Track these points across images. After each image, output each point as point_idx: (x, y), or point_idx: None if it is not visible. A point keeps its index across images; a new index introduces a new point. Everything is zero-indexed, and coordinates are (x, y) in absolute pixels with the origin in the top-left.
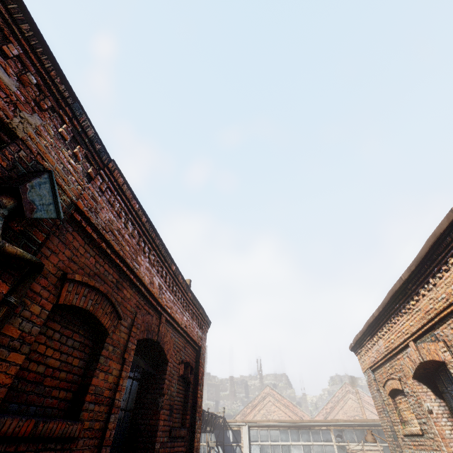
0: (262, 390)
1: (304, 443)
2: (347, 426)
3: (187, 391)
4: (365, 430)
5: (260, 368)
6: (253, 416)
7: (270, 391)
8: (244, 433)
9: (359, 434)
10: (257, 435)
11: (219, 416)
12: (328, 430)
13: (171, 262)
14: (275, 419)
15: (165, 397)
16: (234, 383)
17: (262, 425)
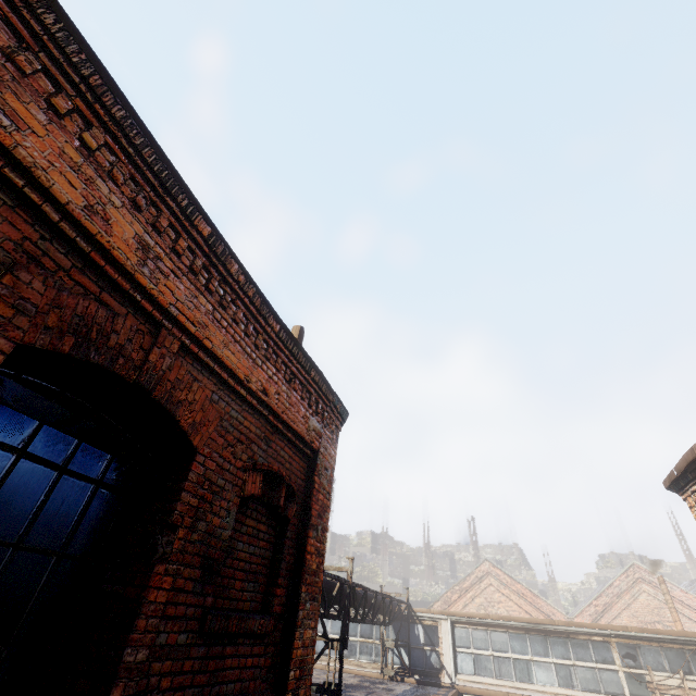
0: (478, 566)
1: (556, 661)
2: (647, 640)
3: (280, 537)
4: (687, 652)
5: (473, 534)
6: (462, 606)
7: (491, 568)
8: (444, 632)
9: (675, 657)
10: (468, 638)
11: (398, 600)
12: (605, 644)
13: (193, 210)
14: (501, 614)
15: (179, 534)
16: (432, 554)
17: (475, 621)
